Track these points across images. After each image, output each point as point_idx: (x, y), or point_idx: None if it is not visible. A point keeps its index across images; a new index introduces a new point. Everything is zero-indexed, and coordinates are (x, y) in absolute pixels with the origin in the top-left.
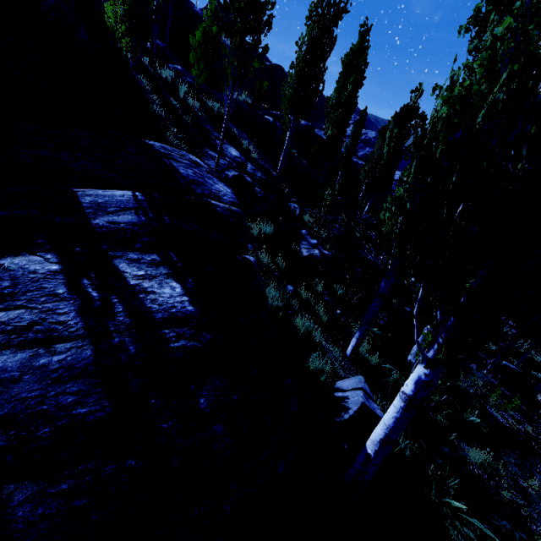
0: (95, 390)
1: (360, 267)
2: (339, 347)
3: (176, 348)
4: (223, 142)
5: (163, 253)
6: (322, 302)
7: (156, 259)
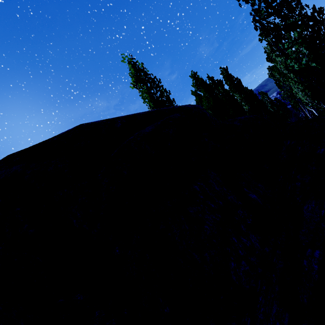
0: None
1: None
2: None
3: None
4: None
5: None
6: None
7: None
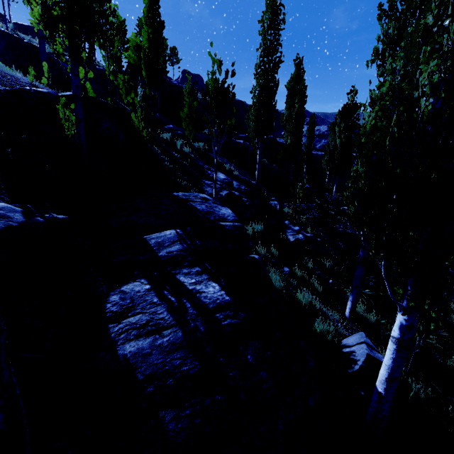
0: (189, 356)
1: (341, 239)
2: (338, 310)
3: (226, 325)
4: (212, 171)
5: (201, 265)
6: (315, 275)
7: (199, 270)
